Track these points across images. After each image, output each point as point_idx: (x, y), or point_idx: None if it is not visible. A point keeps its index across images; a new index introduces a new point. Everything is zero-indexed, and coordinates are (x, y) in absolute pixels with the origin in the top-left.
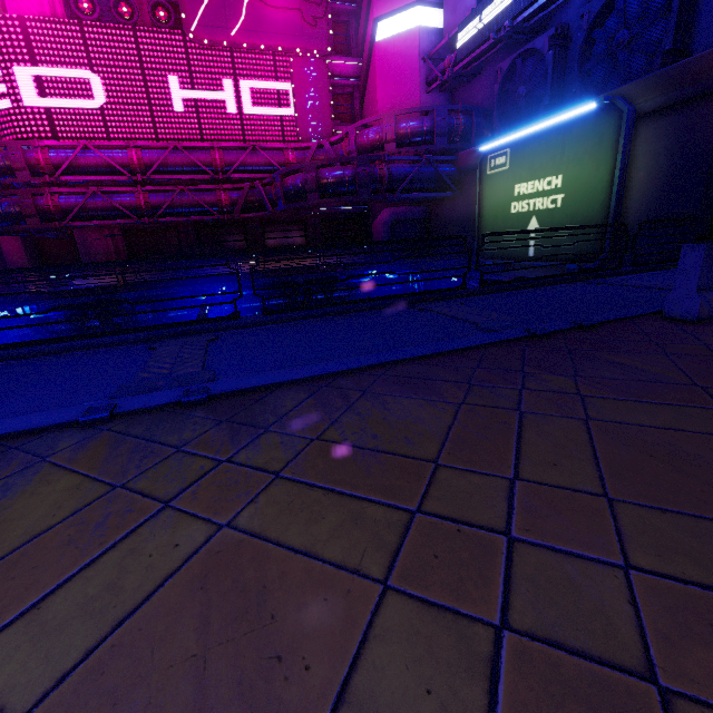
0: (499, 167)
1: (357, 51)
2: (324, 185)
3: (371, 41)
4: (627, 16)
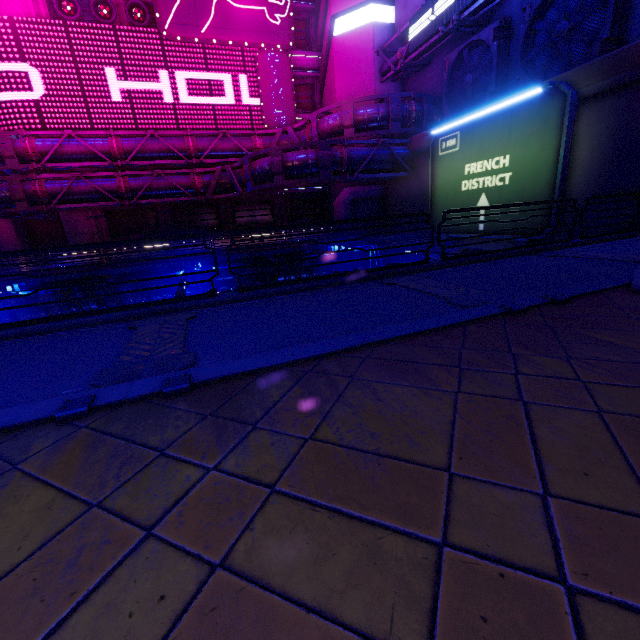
0: (450, 149)
1: (316, 46)
2: (289, 168)
3: (329, 36)
4: (566, 8)
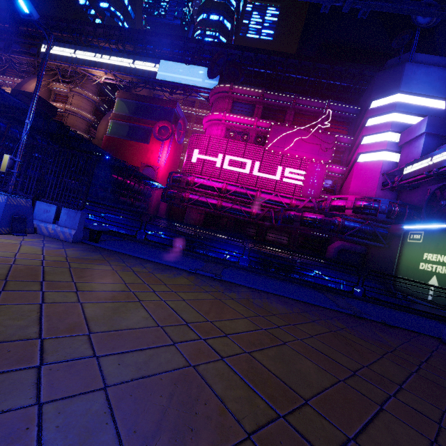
0: (415, 240)
1: (345, 163)
2: (304, 220)
3: (354, 161)
4: None
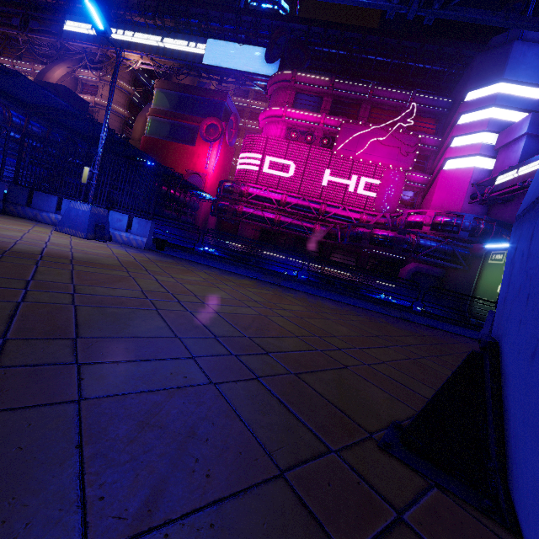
0: (497, 260)
1: (429, 171)
2: (374, 238)
3: (440, 168)
4: None
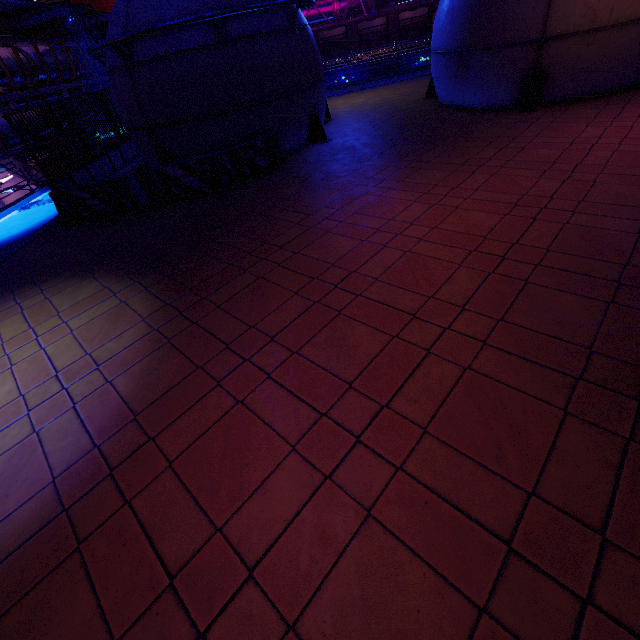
0: None
1: None
2: None
3: None
4: None
